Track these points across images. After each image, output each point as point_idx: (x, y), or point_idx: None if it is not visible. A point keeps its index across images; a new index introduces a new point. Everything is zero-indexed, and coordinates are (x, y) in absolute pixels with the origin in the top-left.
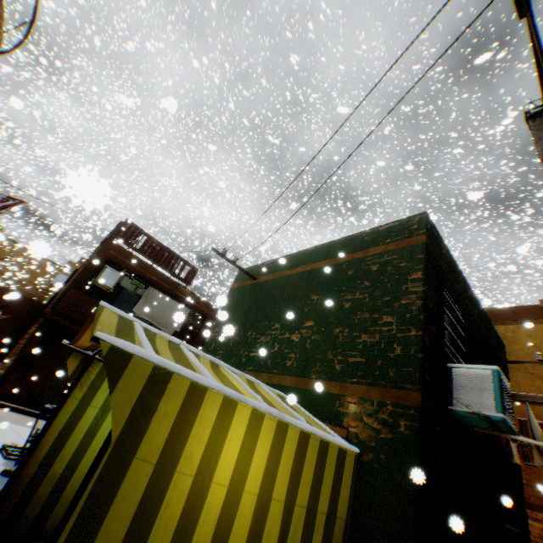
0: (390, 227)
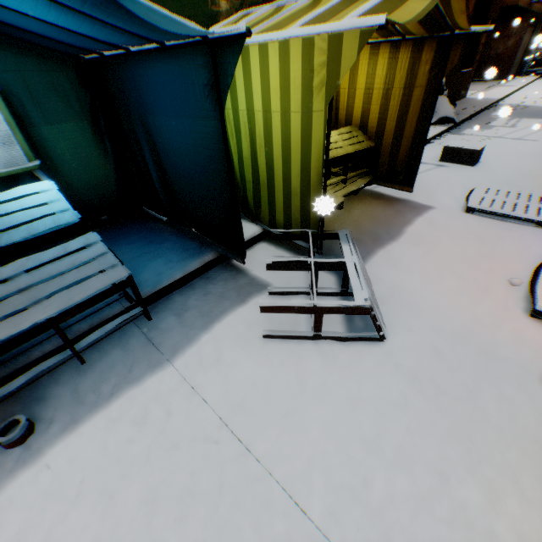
0: None
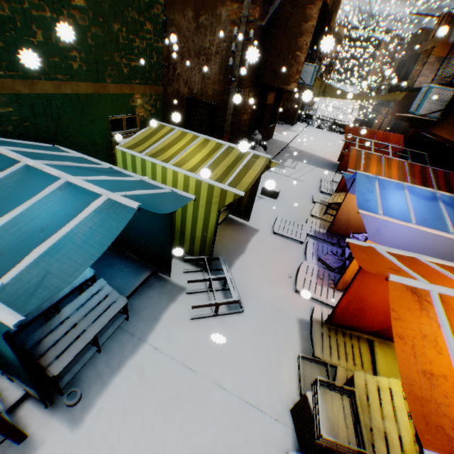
0: None
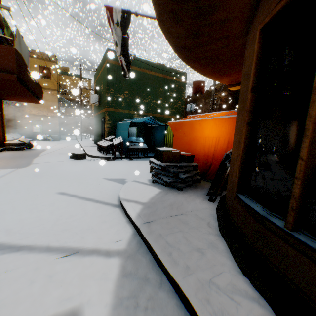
0: (180, 73)
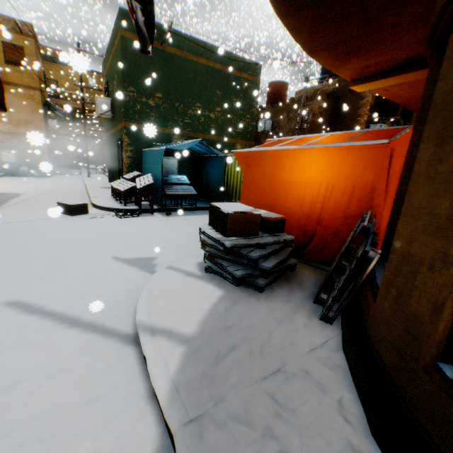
0: (250, 65)
